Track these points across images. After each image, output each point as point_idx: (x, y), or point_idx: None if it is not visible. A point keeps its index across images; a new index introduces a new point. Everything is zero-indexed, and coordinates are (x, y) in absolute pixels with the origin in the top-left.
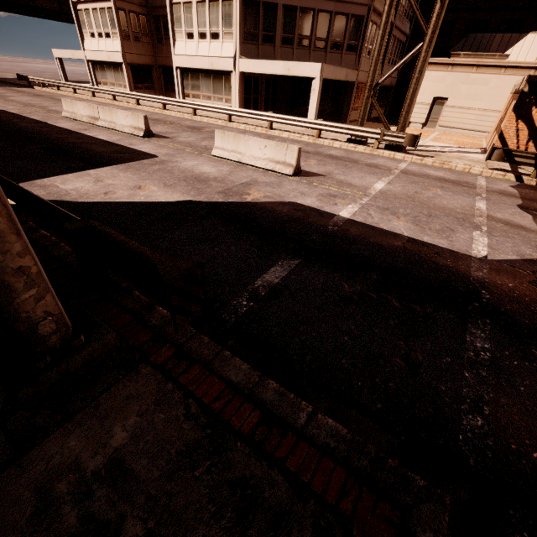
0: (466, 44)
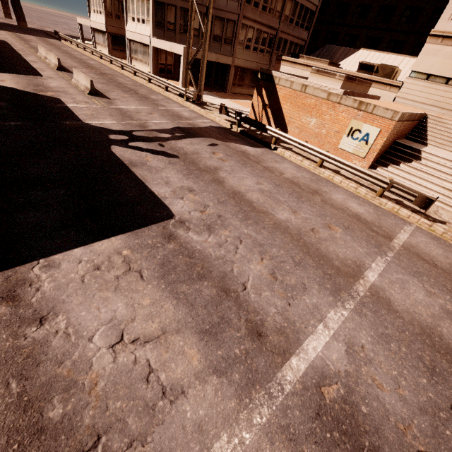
0: (323, 51)
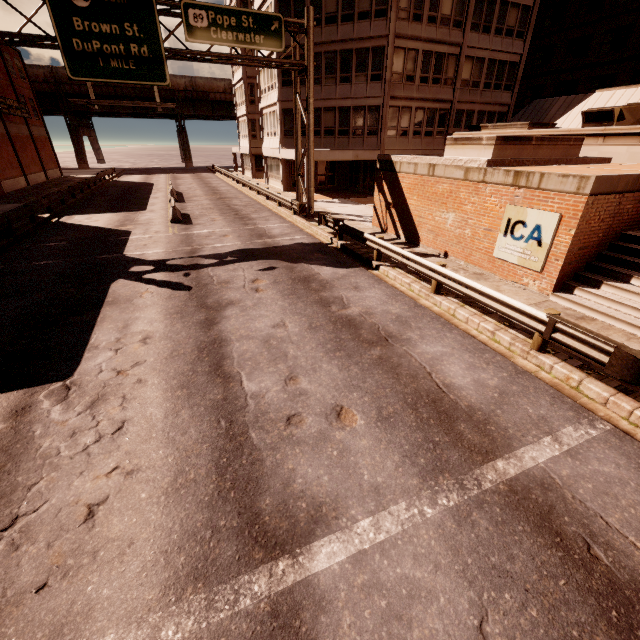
0: (527, 112)
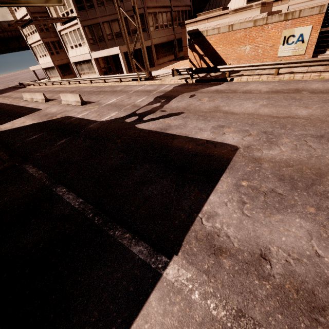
0: (210, 5)
